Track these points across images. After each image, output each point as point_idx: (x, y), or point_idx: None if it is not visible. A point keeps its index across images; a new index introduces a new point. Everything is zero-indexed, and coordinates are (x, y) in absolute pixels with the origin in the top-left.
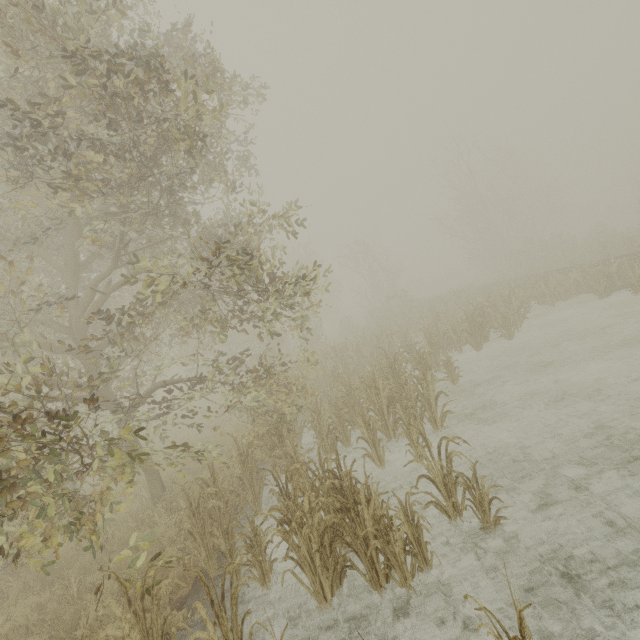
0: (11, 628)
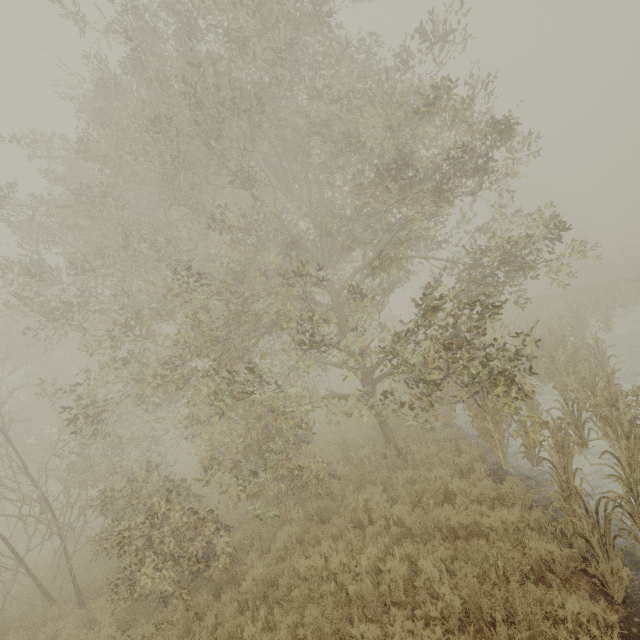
0: (375, 503)
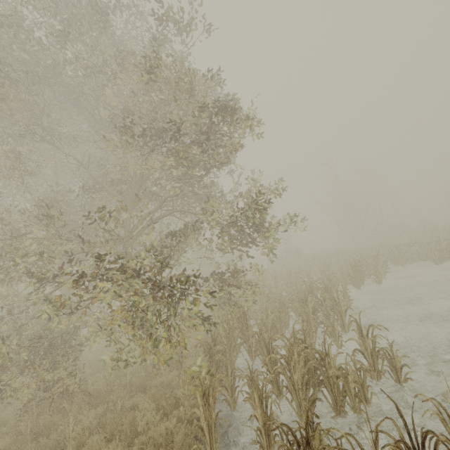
0: (81, 428)
